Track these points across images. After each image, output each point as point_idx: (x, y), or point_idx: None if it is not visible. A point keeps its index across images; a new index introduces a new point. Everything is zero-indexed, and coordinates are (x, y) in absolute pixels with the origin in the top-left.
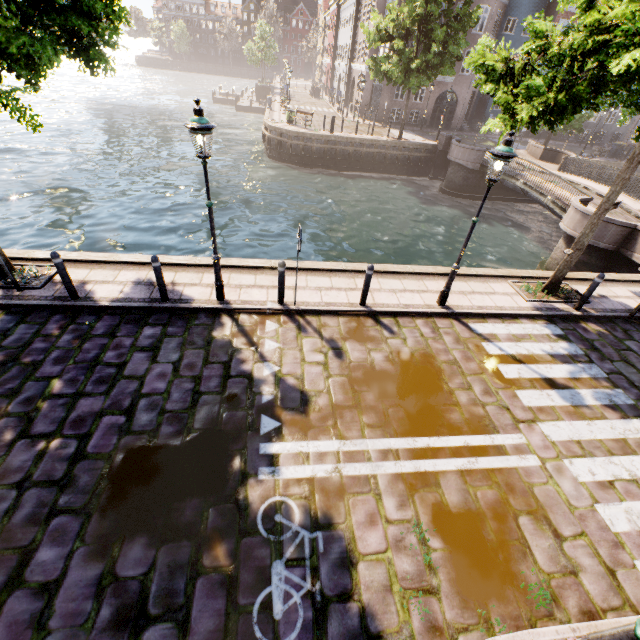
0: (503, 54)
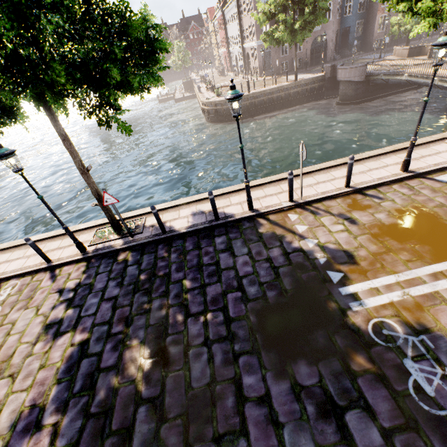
0: None
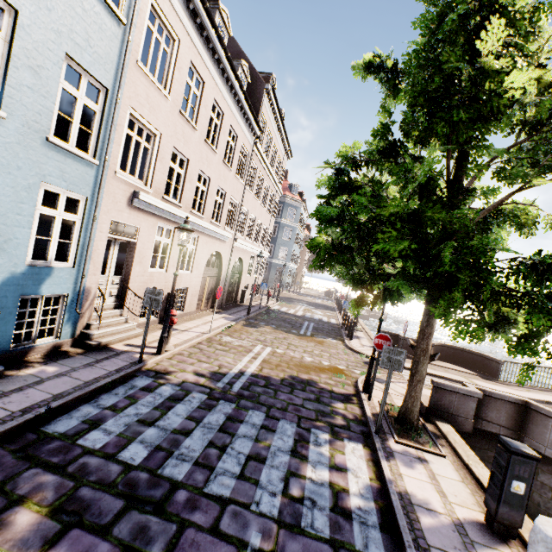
0: None
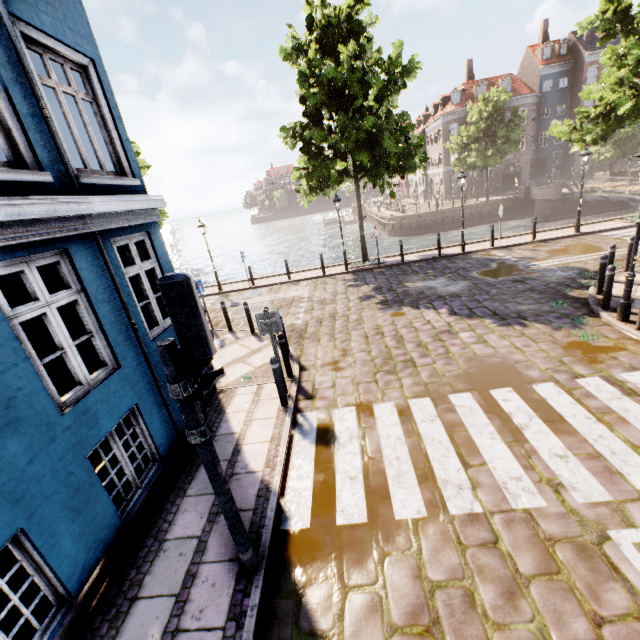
0: (567, 124)
